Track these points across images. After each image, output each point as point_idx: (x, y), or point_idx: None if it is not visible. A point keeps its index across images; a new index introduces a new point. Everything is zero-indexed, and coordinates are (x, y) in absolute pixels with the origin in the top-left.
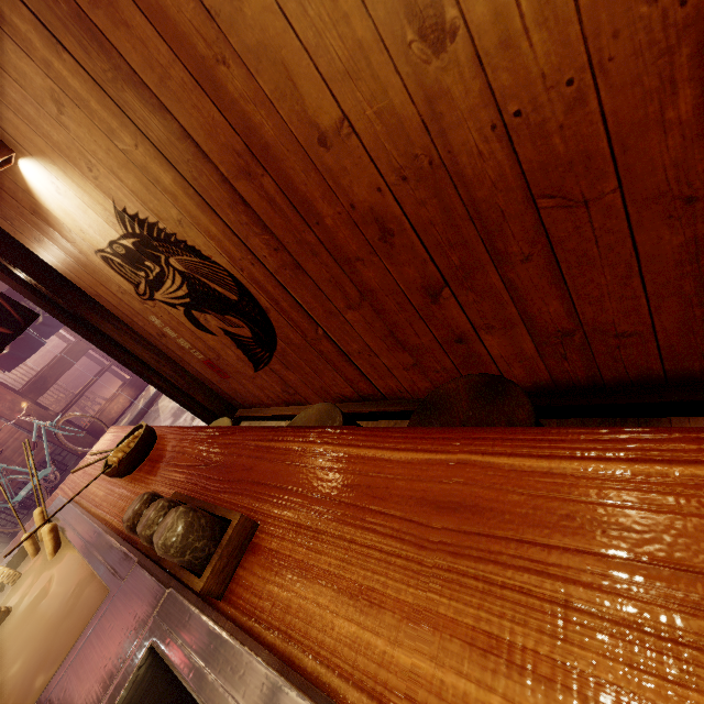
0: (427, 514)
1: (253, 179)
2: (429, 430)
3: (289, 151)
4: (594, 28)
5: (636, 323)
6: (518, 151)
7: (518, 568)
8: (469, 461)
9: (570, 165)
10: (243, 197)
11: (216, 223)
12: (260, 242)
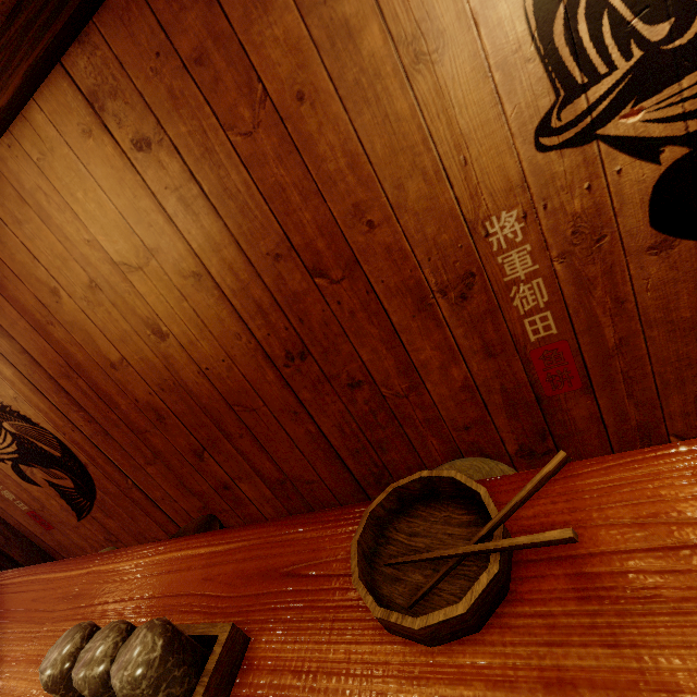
0: (58, 605)
1: (71, 379)
2: (93, 555)
3: (94, 368)
4: (224, 344)
5: (311, 475)
6: (214, 384)
7: (71, 620)
8: (94, 570)
9: (240, 392)
10: (65, 388)
11: (44, 402)
12: (78, 416)
